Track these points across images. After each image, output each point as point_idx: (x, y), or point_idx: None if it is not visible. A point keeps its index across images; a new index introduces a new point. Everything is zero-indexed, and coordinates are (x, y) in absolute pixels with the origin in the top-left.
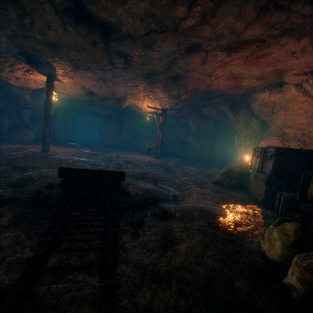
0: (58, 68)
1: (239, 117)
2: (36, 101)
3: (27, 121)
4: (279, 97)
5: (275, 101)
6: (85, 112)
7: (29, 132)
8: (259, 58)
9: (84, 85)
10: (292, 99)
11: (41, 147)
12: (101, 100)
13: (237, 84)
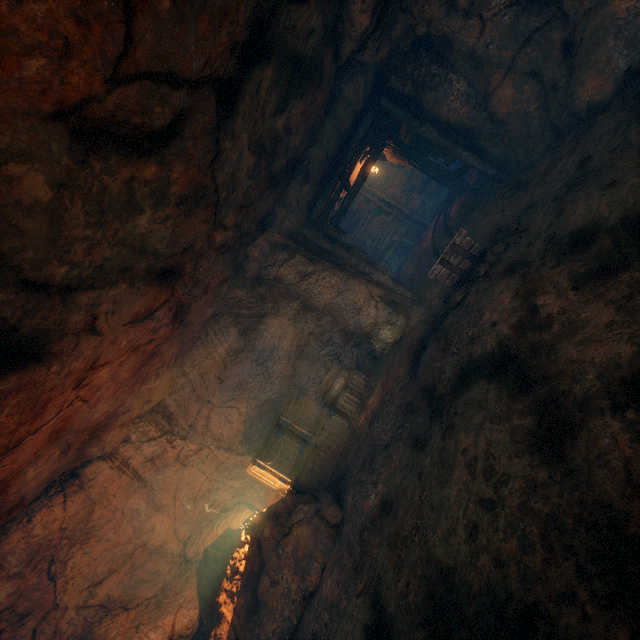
0: None
1: None
2: None
3: None
4: (82, 499)
5: (71, 520)
6: None
7: None
8: (149, 359)
9: None
10: (101, 494)
11: None
12: None
13: (13, 478)
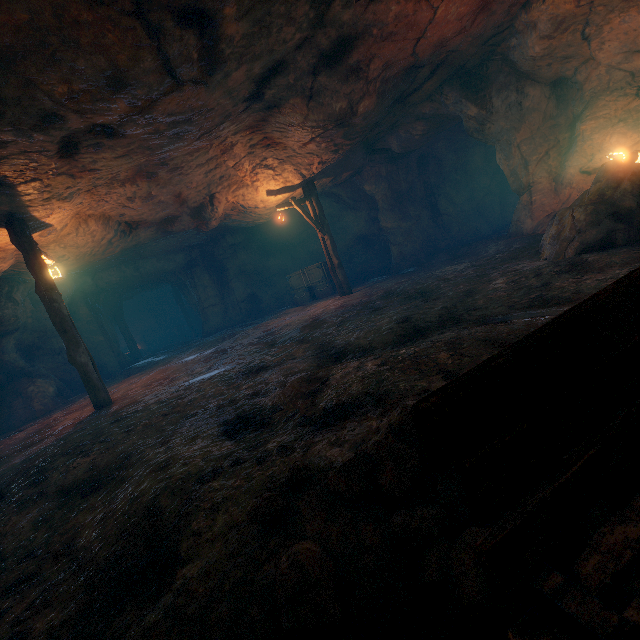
0: (22, 182)
1: (494, 102)
2: (15, 309)
3: (18, 365)
4: None
5: None
6: (132, 285)
7: (37, 386)
8: None
9: (105, 213)
10: None
11: (87, 402)
12: (158, 233)
13: None
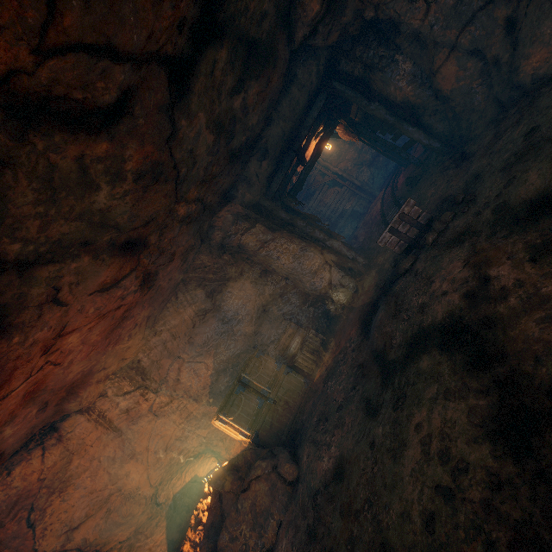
0: None
1: None
2: None
3: None
4: (60, 451)
5: (49, 471)
6: None
7: None
8: (121, 322)
9: None
10: (79, 445)
11: None
12: None
13: None
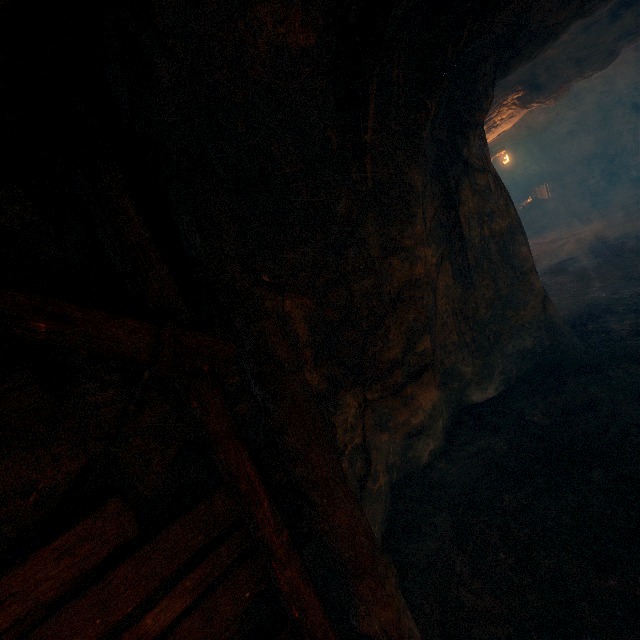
0: None
1: None
2: None
3: None
4: None
5: None
6: None
7: None
8: None
9: None
10: None
11: None
12: (632, 40)
13: None
